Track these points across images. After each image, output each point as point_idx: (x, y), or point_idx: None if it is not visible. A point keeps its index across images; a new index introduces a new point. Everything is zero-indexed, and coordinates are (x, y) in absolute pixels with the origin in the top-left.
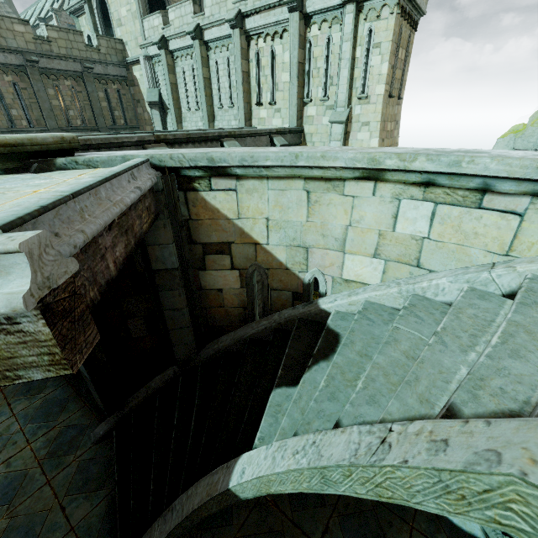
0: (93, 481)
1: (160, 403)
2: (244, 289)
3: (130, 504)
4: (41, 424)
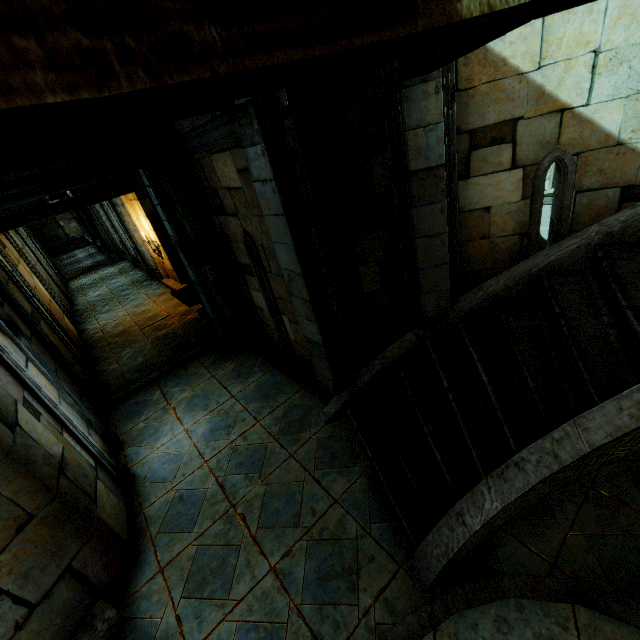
0: (341, 457)
1: (407, 373)
2: (526, 202)
3: (408, 477)
4: (263, 405)
